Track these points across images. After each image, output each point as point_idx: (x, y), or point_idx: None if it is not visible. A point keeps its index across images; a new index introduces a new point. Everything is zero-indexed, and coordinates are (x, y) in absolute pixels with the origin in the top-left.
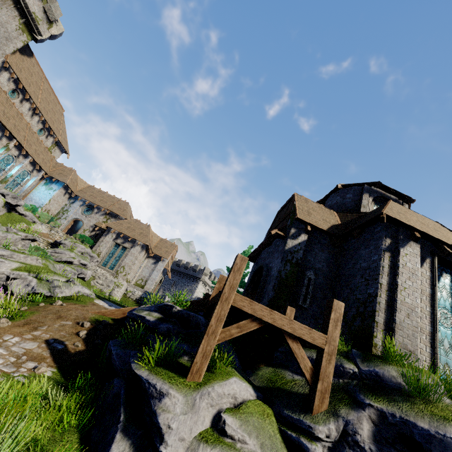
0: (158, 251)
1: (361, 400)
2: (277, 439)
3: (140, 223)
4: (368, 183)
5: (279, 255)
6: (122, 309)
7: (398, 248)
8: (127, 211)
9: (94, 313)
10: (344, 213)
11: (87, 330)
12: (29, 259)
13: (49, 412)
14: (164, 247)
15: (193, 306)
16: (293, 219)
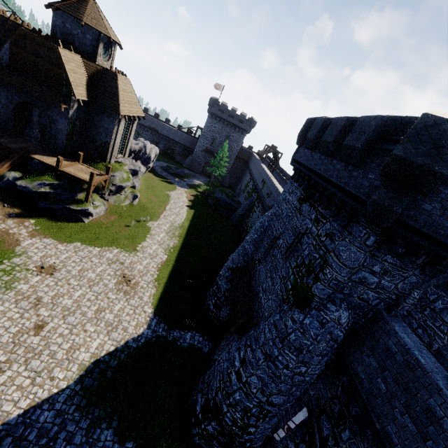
0: None
1: (113, 184)
2: (100, 198)
3: None
4: (104, 34)
5: (63, 117)
6: None
7: (120, 123)
8: None
9: None
10: (87, 61)
11: (1, 203)
12: None
13: (60, 226)
14: None
15: (20, 158)
16: (72, 96)
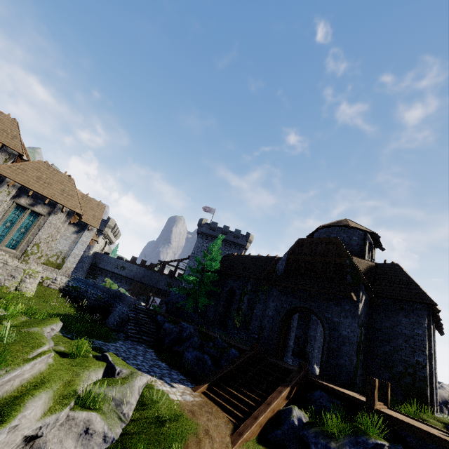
0: (83, 216)
1: None
2: None
3: (56, 171)
4: (370, 232)
5: (348, 315)
6: (259, 422)
7: (430, 325)
8: (21, 140)
9: (239, 447)
10: (357, 258)
11: None
12: (36, 365)
13: None
14: (90, 209)
15: (299, 383)
16: (360, 282)
